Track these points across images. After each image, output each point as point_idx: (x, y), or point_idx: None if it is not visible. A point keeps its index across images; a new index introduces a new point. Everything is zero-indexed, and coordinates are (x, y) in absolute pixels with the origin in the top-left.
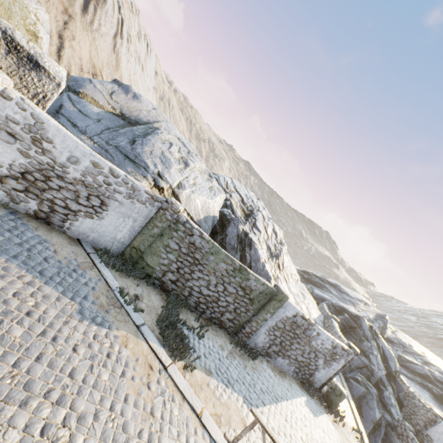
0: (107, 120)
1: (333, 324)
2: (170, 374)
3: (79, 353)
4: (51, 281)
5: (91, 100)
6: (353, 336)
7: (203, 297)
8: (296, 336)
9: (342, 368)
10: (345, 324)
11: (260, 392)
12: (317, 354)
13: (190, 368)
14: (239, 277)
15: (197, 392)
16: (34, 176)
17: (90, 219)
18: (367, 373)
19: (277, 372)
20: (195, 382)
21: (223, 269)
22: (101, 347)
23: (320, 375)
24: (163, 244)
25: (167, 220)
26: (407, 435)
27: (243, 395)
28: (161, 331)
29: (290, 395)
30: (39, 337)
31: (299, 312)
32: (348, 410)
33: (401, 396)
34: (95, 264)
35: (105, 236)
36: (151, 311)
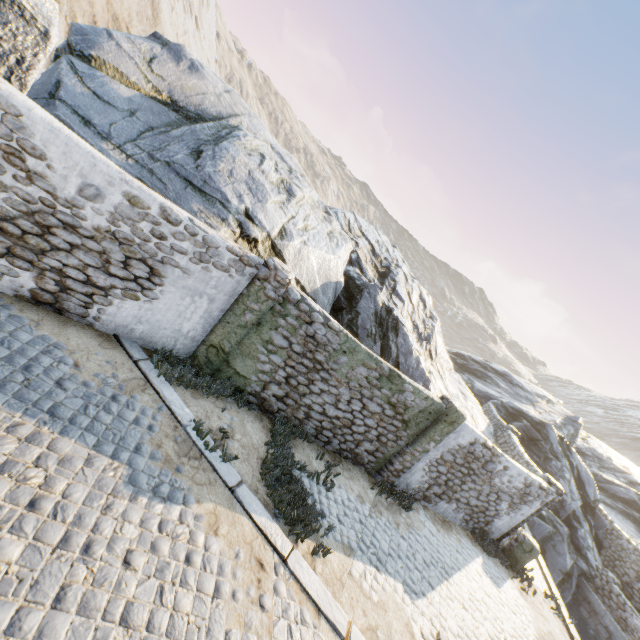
0: (147, 113)
1: (514, 441)
2: (293, 570)
3: (135, 568)
4: (73, 426)
5: (115, 73)
6: (535, 452)
7: (327, 420)
8: (471, 472)
9: (535, 513)
10: (522, 434)
11: (424, 567)
12: (500, 495)
13: (321, 550)
14: (388, 388)
15: (337, 592)
16: (20, 225)
17: (133, 300)
18: (555, 505)
19: (440, 523)
20: (331, 574)
21: (362, 377)
22: (174, 546)
23: (501, 523)
24: (262, 339)
25: (269, 299)
26: (610, 590)
27: (402, 579)
28: (269, 489)
29: (462, 560)
30: (56, 552)
31: (479, 438)
32: (534, 564)
33: (600, 535)
34: (150, 380)
35: (162, 328)
36: (250, 453)
